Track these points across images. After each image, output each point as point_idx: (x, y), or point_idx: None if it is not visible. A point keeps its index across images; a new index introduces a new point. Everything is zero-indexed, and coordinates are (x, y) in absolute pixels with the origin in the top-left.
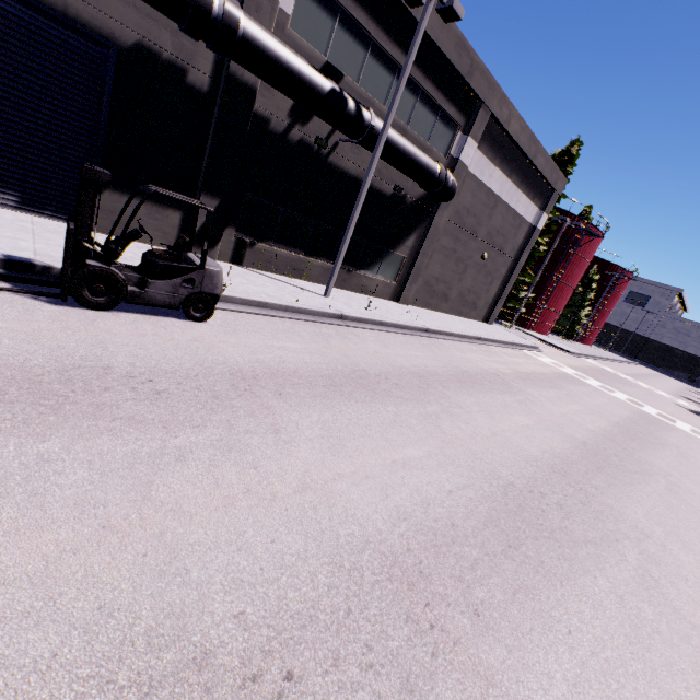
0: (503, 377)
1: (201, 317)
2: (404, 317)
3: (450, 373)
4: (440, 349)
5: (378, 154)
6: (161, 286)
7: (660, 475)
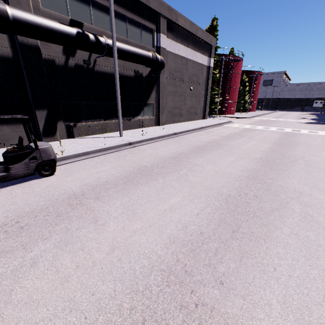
0: (217, 142)
1: (50, 173)
2: (163, 132)
3: (190, 150)
4: (183, 140)
5: (116, 57)
6: (18, 166)
7: (300, 159)
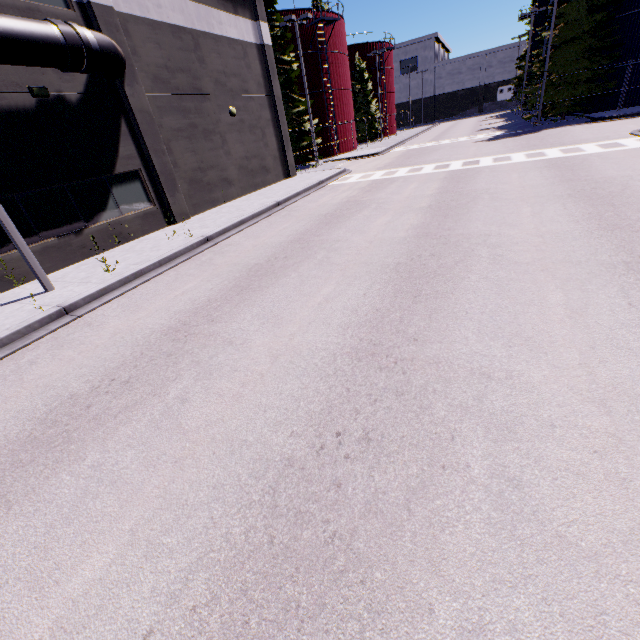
0: (303, 239)
1: None
2: (176, 242)
3: (229, 287)
4: (225, 254)
5: None
6: None
7: (480, 245)
